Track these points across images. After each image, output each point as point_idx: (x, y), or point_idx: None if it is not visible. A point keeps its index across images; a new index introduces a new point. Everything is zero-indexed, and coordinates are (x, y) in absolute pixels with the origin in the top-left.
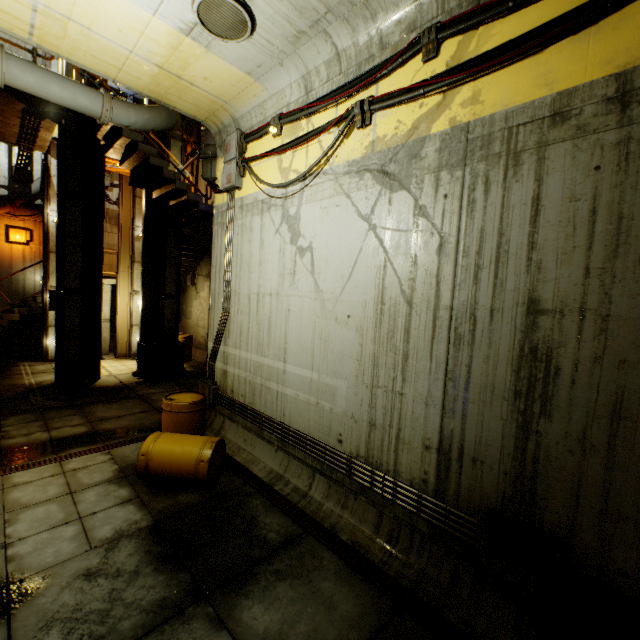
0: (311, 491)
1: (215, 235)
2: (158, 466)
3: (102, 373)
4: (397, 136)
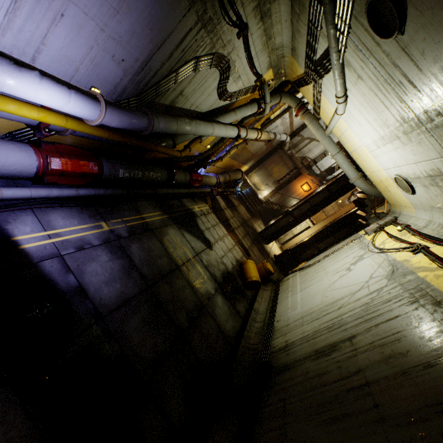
0: (256, 322)
1: (344, 241)
2: (244, 267)
3: (270, 245)
4: (412, 265)
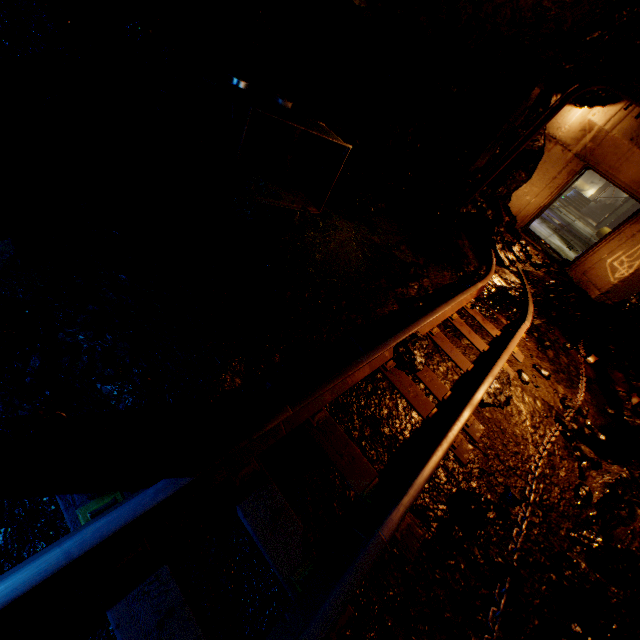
0: None
1: None
2: (601, 232)
3: None
4: None
